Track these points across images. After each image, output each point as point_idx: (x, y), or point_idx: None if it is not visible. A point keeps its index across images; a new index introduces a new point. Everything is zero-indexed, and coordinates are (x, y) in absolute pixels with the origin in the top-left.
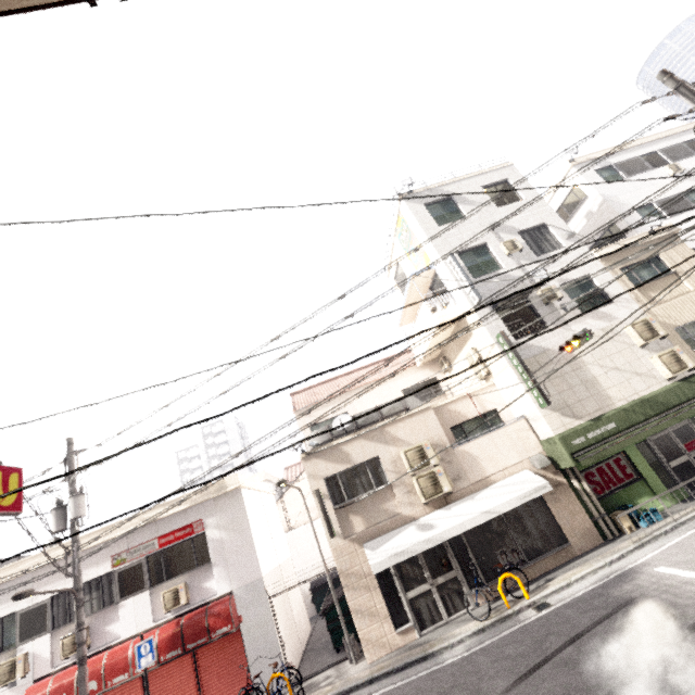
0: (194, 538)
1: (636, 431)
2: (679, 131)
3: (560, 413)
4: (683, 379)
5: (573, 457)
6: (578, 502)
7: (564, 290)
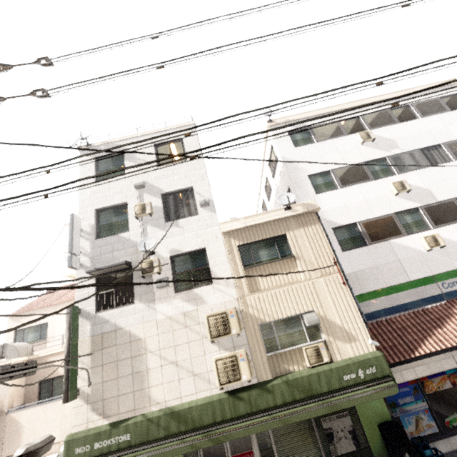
0: None
1: (142, 453)
2: (389, 97)
3: (92, 406)
4: (234, 391)
5: None
6: None
7: (167, 264)
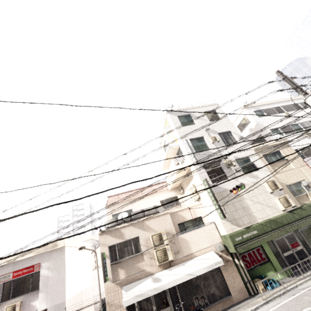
0: (34, 273)
1: (267, 236)
2: (289, 100)
3: (231, 222)
4: (290, 211)
5: (235, 247)
6: (237, 271)
7: (236, 162)
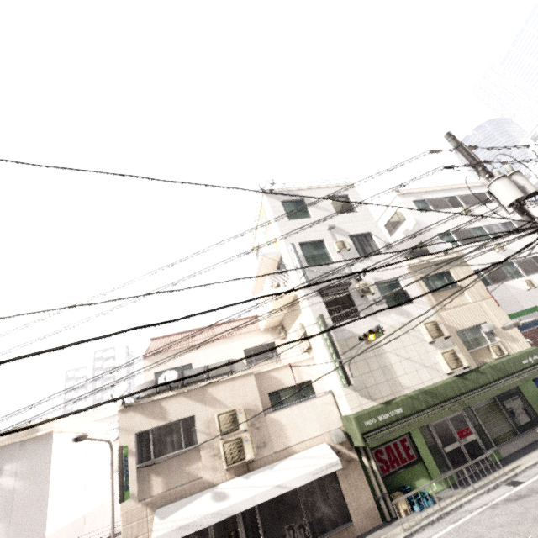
0: None
1: (418, 418)
2: (471, 186)
3: (359, 393)
4: (459, 375)
5: (364, 437)
6: (365, 479)
7: (377, 287)
